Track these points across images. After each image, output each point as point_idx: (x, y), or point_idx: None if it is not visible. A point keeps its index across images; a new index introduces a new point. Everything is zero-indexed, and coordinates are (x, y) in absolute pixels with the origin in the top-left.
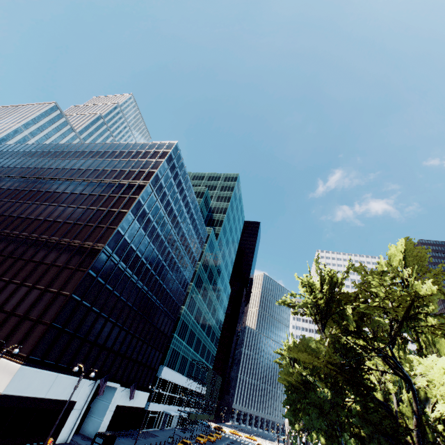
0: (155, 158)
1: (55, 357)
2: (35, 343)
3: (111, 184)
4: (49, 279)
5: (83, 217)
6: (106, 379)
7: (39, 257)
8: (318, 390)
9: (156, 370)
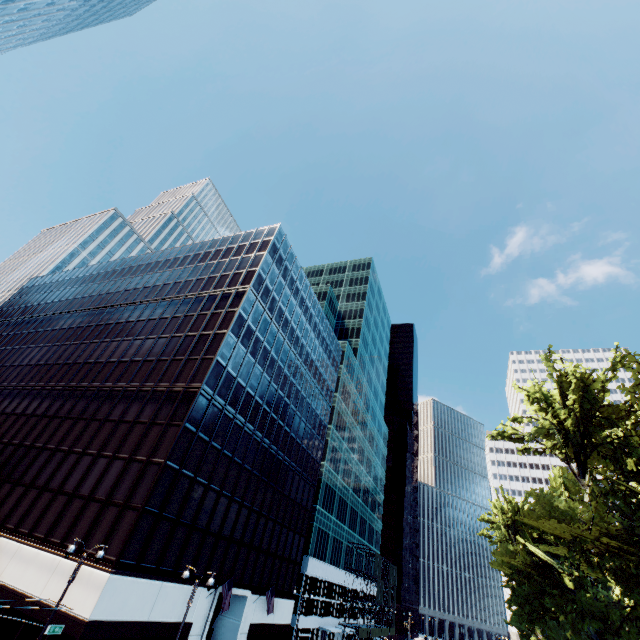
0: (253, 253)
1: (155, 557)
2: (126, 540)
3: (199, 298)
4: (134, 442)
5: (167, 349)
6: (230, 586)
7: (117, 414)
8: (564, 577)
9: (298, 565)
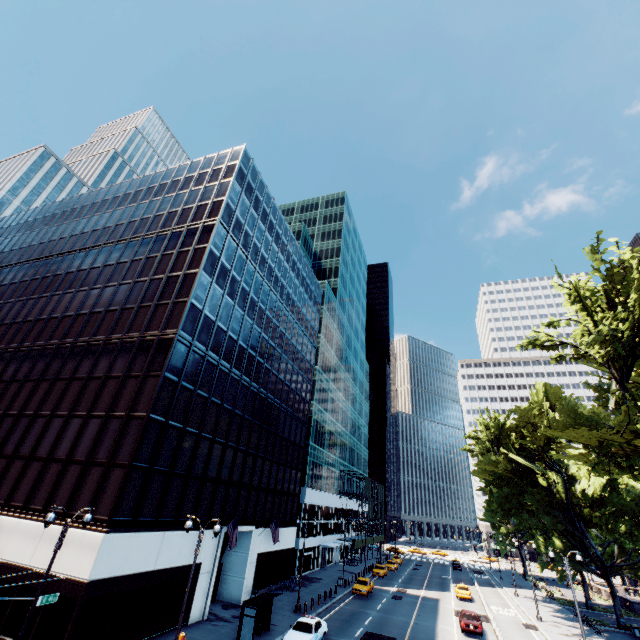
0: (217, 180)
1: (153, 510)
2: (116, 498)
3: (160, 237)
4: (109, 399)
5: (132, 296)
6: (235, 525)
7: (84, 371)
8: (539, 478)
9: (297, 496)
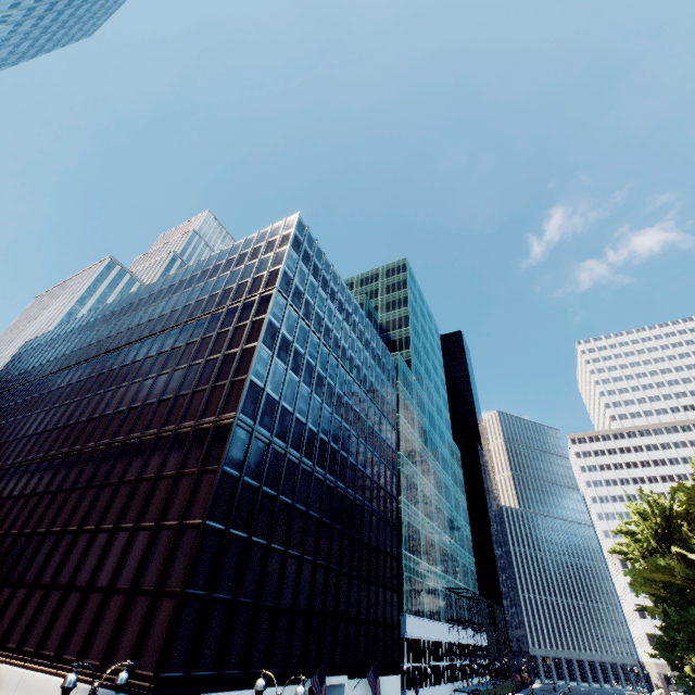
0: (272, 251)
1: (212, 658)
2: (164, 643)
3: (216, 316)
4: (159, 504)
5: (186, 381)
6: (322, 677)
7: (134, 472)
8: None
9: (396, 628)
